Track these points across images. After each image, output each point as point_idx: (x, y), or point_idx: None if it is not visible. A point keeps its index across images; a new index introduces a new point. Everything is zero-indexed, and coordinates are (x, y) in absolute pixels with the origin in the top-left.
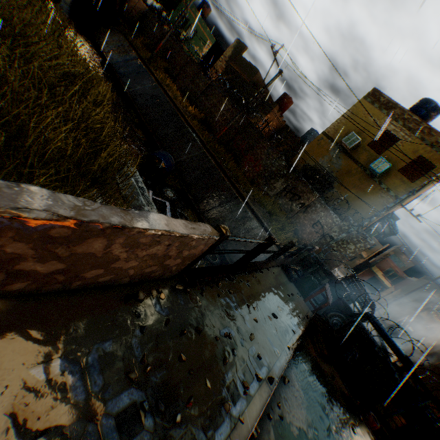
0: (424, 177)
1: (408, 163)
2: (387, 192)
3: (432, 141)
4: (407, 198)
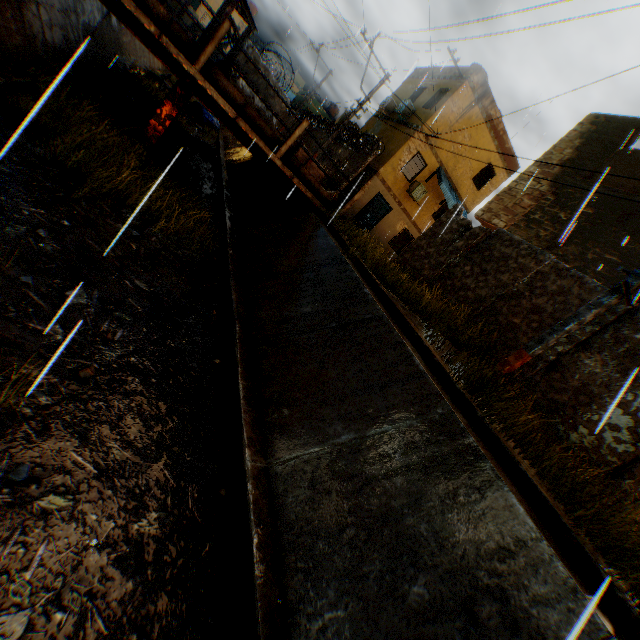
0: (442, 101)
1: (432, 100)
2: (411, 127)
3: (452, 75)
4: (426, 123)
